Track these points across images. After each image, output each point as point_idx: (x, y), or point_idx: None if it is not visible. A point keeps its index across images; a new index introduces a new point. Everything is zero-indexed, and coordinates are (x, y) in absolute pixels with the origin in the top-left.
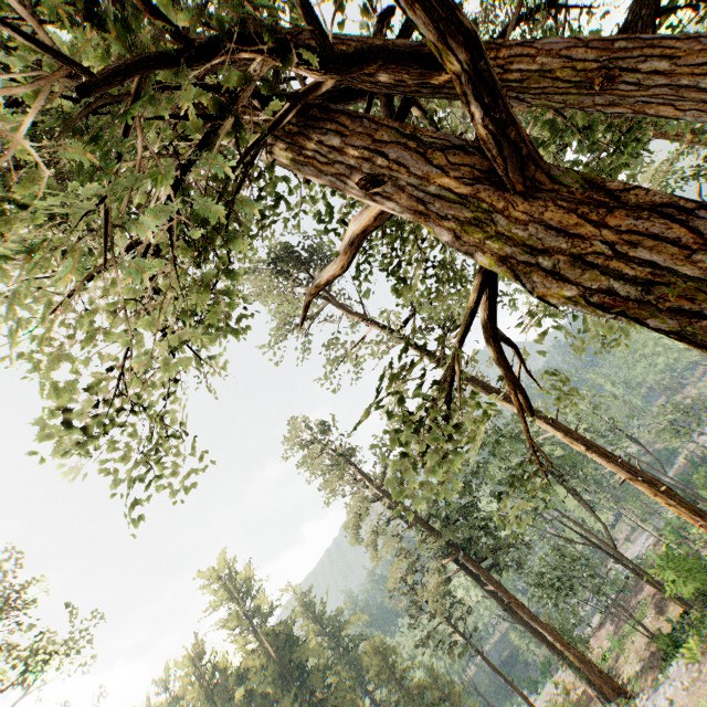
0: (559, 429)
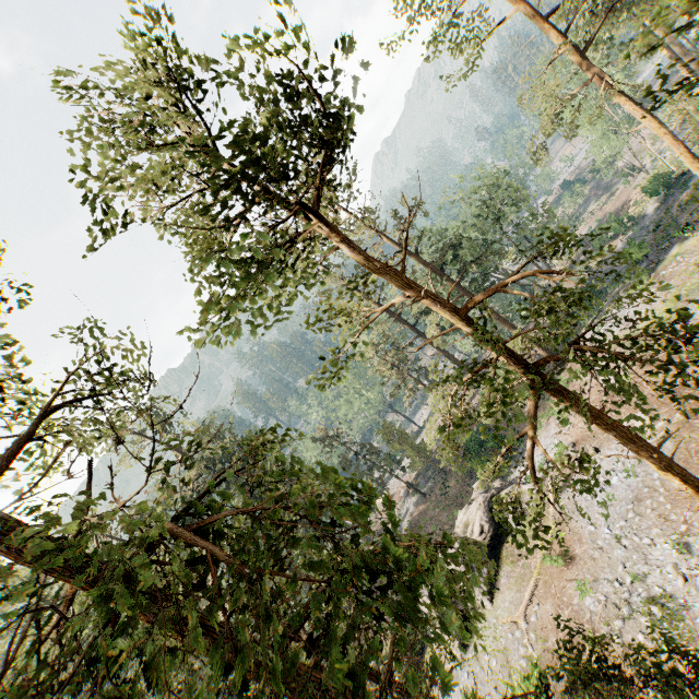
0: (654, 117)
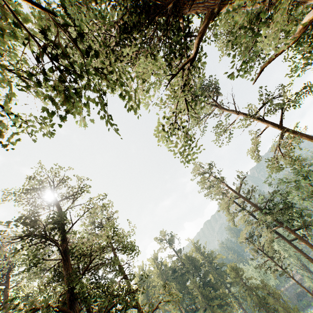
0: None
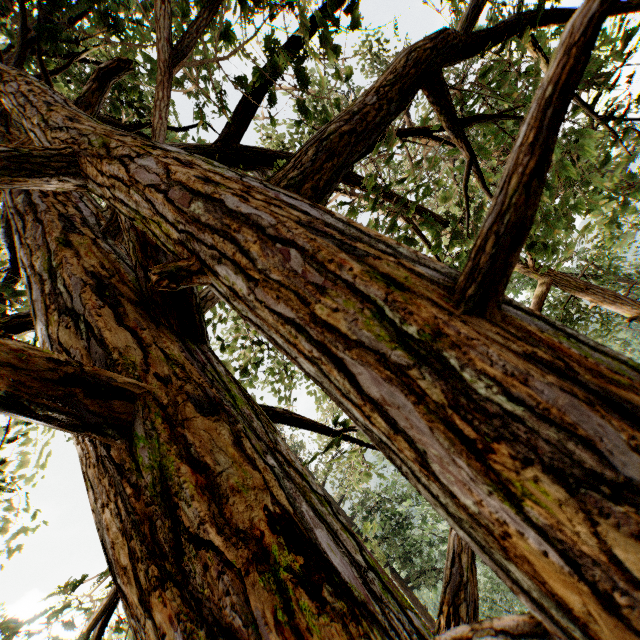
0: None
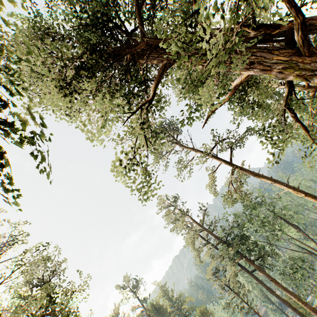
0: (290, 187)
